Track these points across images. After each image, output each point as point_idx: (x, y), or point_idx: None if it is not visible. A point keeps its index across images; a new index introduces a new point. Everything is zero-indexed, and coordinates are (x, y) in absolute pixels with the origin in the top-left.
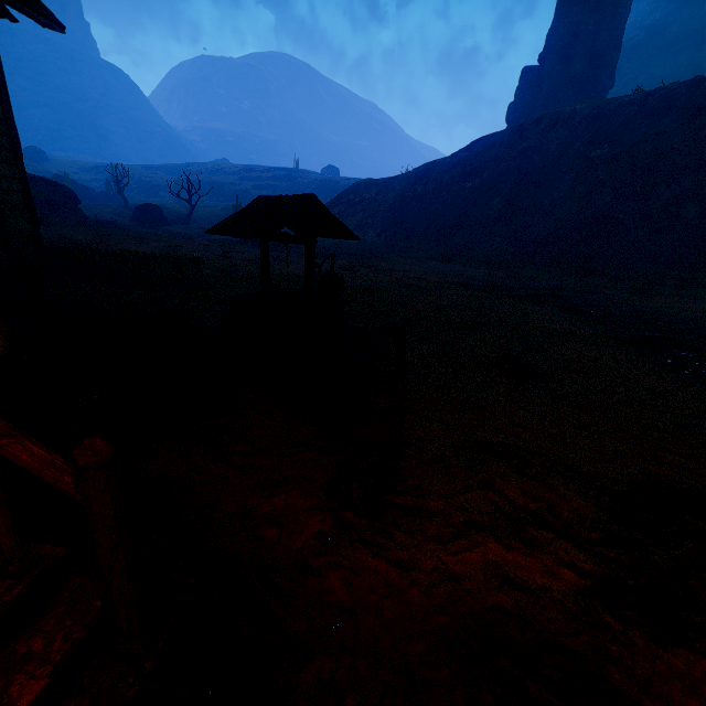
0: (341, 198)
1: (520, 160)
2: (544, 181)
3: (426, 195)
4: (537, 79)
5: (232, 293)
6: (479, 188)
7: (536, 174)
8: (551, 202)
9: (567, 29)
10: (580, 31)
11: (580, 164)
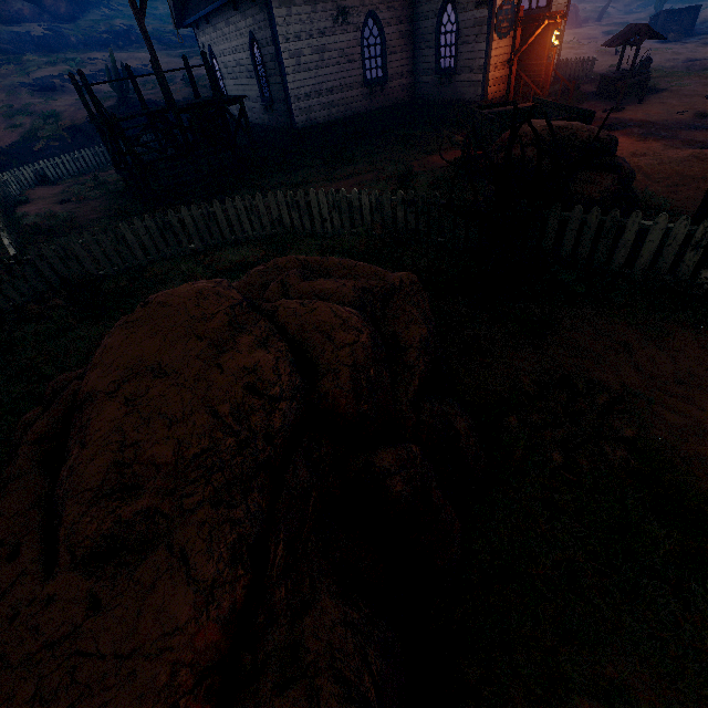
0: None
1: None
2: None
3: None
4: None
5: None
6: None
7: None
8: None
9: None
10: None
11: None
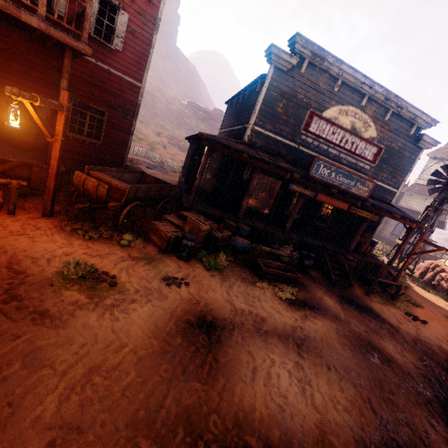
0: None
1: None
2: None
3: None
4: None
5: None
6: None
7: None
8: None
9: None
10: None
11: None
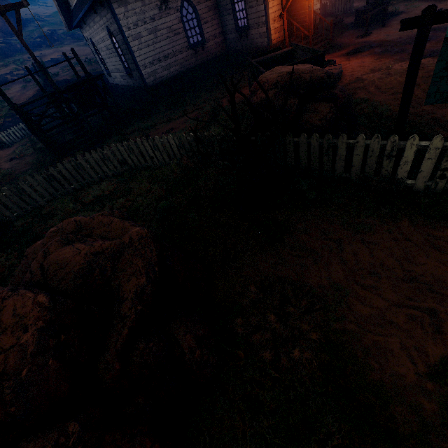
0: None
1: None
2: None
3: None
4: None
5: None
6: None
7: None
8: None
9: None
10: None
11: None
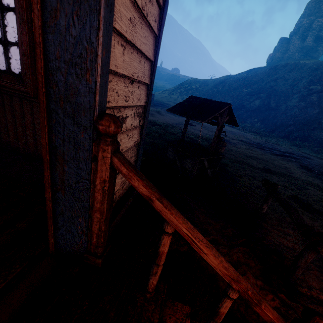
0: (182, 85)
1: (272, 83)
2: (283, 95)
3: (223, 92)
4: (287, 44)
5: (148, 131)
6: (250, 93)
7: (280, 91)
8: (285, 106)
9: (307, 22)
10: (314, 24)
11: (304, 91)
